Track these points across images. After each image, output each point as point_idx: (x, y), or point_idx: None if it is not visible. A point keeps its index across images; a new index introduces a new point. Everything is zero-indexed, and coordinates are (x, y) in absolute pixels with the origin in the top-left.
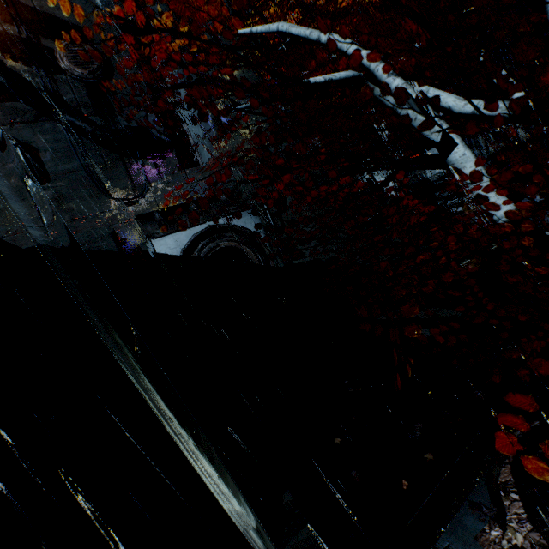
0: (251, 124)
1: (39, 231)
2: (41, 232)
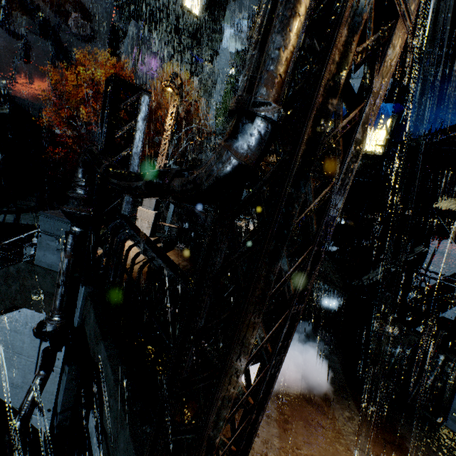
0: None
1: (7, 80)
2: (8, 81)
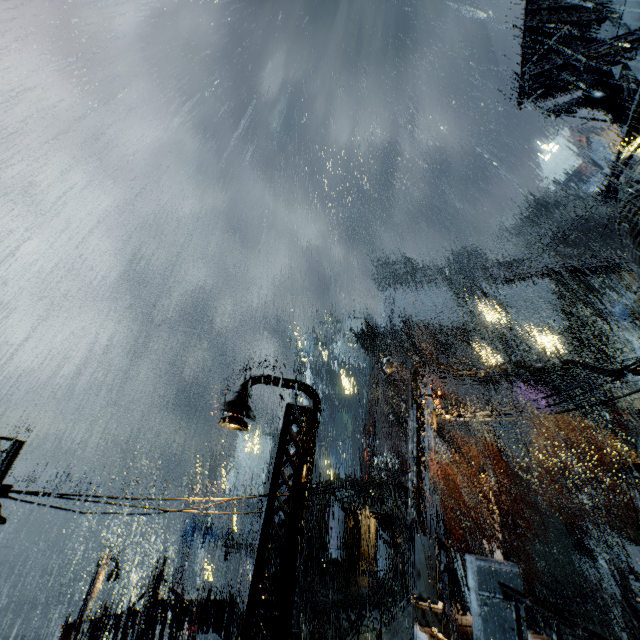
0: (542, 475)
1: None
2: None
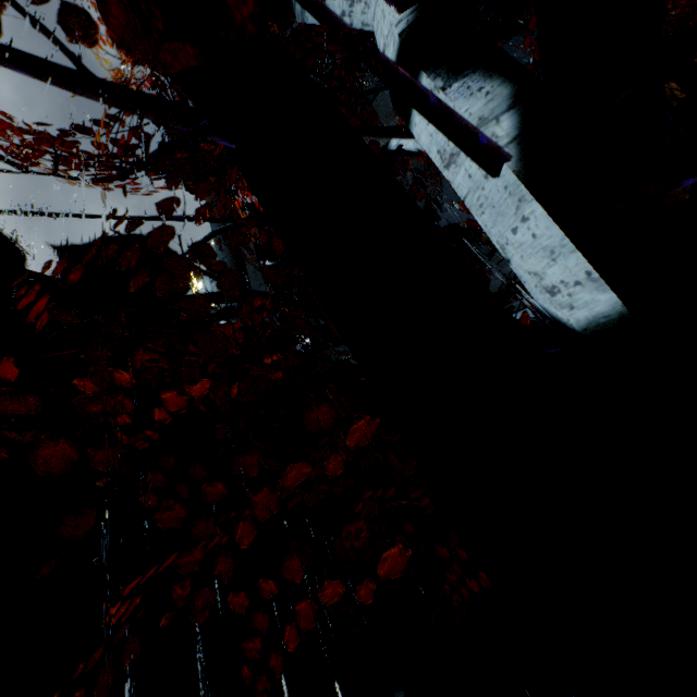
0: None
1: None
2: None
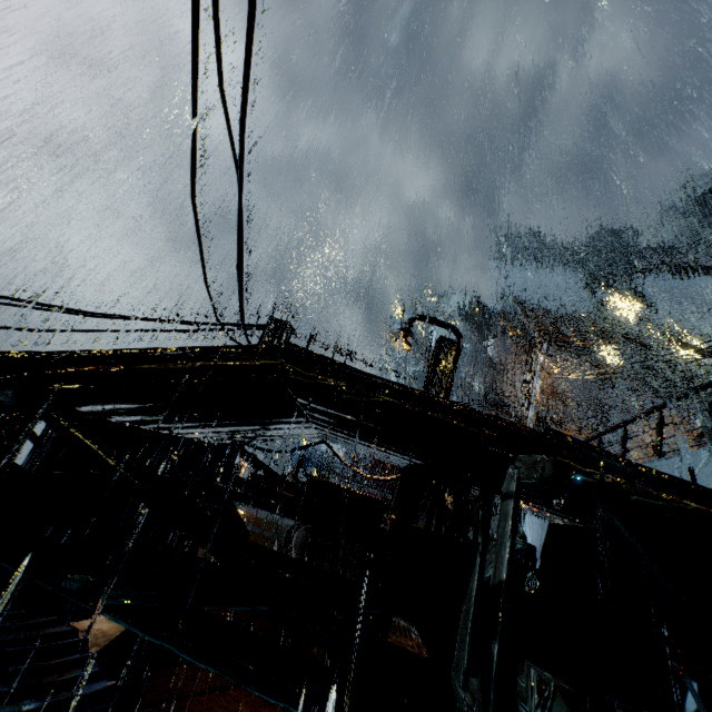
0: None
1: None
2: None
